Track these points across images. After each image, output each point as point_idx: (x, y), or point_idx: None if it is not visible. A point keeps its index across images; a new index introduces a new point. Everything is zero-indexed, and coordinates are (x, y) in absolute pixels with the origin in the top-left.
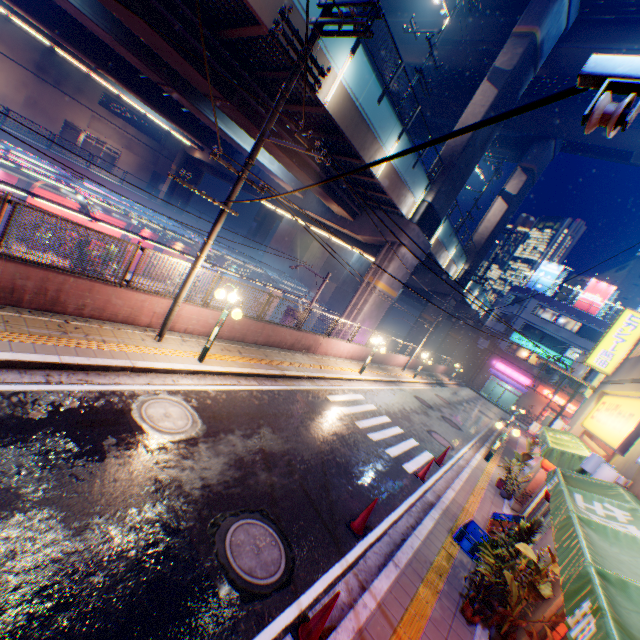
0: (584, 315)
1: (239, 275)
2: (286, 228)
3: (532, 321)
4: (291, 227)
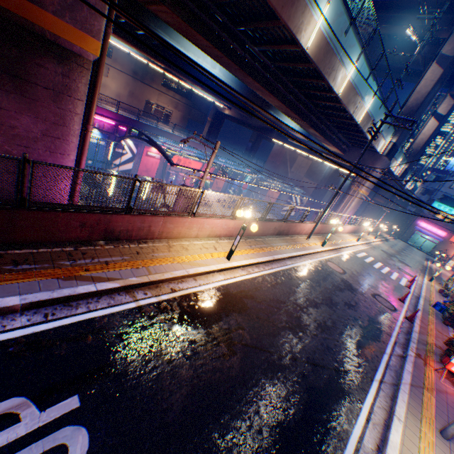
0: None
1: (278, 191)
2: (278, 148)
3: (449, 193)
4: (281, 148)
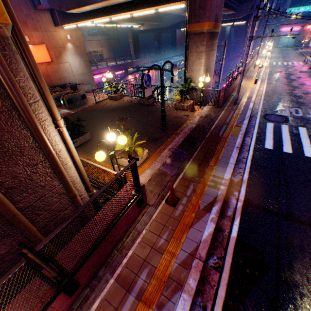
0: None
1: None
2: (180, 34)
3: None
4: (182, 32)
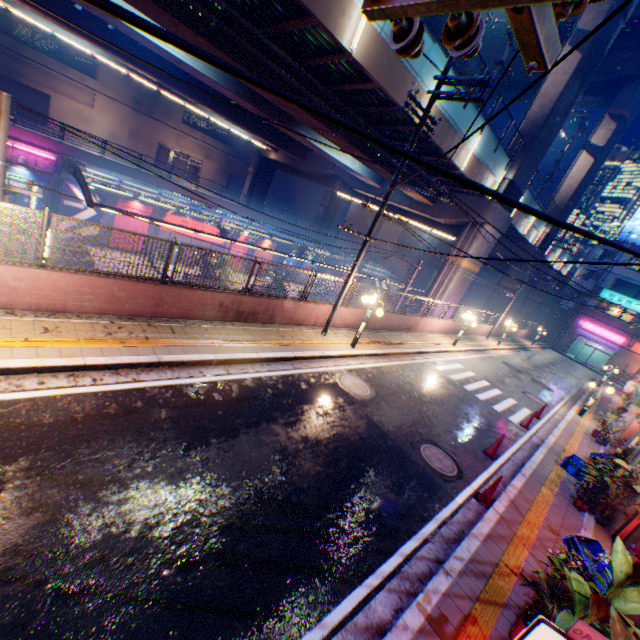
0: None
1: (332, 267)
2: (355, 211)
3: (625, 276)
4: (360, 210)
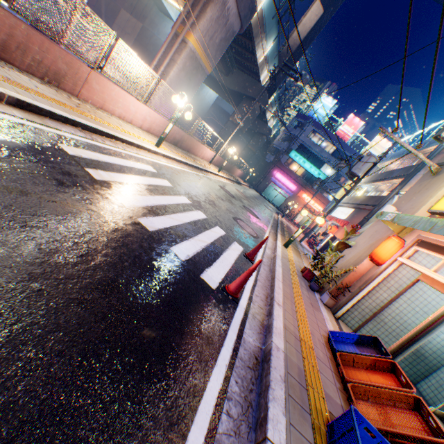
0: (340, 142)
1: None
2: None
3: (307, 143)
4: None
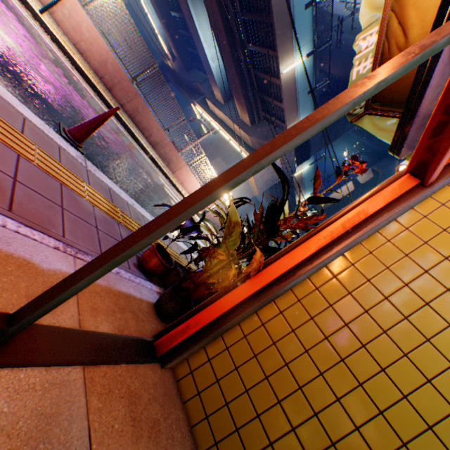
0: None
1: None
2: (204, 143)
3: None
4: (208, 143)
